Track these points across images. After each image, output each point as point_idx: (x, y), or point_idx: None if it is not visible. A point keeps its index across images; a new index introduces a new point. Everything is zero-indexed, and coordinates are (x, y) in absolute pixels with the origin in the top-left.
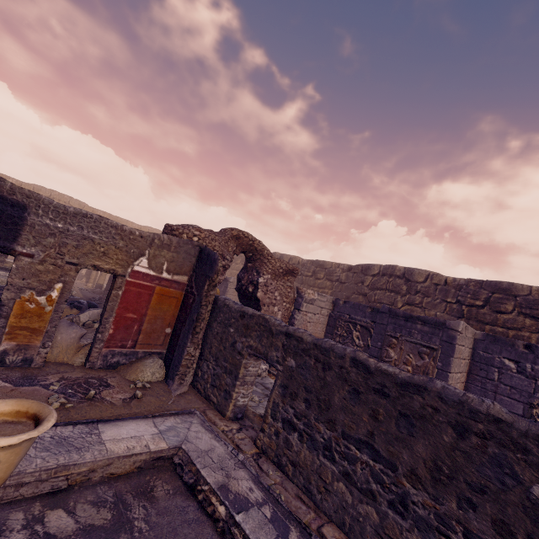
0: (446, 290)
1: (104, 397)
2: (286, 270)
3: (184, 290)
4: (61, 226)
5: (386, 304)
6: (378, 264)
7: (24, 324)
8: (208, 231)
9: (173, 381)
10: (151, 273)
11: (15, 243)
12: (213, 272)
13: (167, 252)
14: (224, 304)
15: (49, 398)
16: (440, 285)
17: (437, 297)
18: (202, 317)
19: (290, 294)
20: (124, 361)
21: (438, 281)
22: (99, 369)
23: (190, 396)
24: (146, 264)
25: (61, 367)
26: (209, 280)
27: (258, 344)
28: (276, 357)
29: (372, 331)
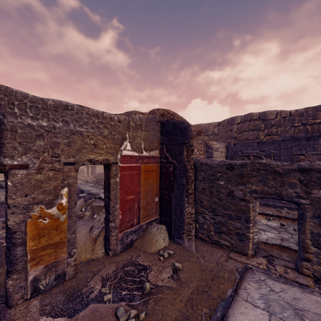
0: (292, 119)
1: (155, 283)
2: (197, 132)
3: (158, 163)
4: (44, 124)
5: (252, 139)
6: (239, 116)
7: (44, 243)
8: (145, 113)
9: (181, 239)
10: (134, 154)
11: (0, 156)
12: (188, 138)
13: (140, 132)
14: (200, 164)
15: (118, 318)
16: (287, 117)
17: (287, 125)
18: (190, 179)
19: (201, 148)
20: (135, 237)
21: (285, 115)
22: (120, 252)
23: (203, 246)
24: (129, 146)
25: (91, 266)
26: (186, 147)
27: (263, 187)
28: (295, 193)
29: (263, 157)
